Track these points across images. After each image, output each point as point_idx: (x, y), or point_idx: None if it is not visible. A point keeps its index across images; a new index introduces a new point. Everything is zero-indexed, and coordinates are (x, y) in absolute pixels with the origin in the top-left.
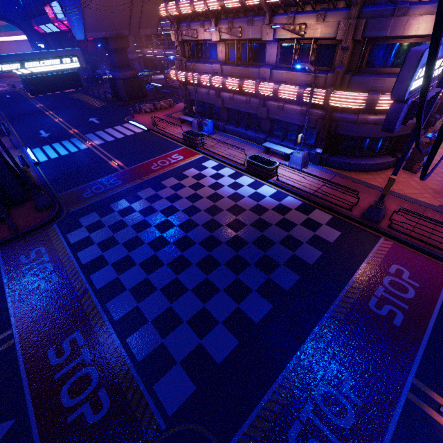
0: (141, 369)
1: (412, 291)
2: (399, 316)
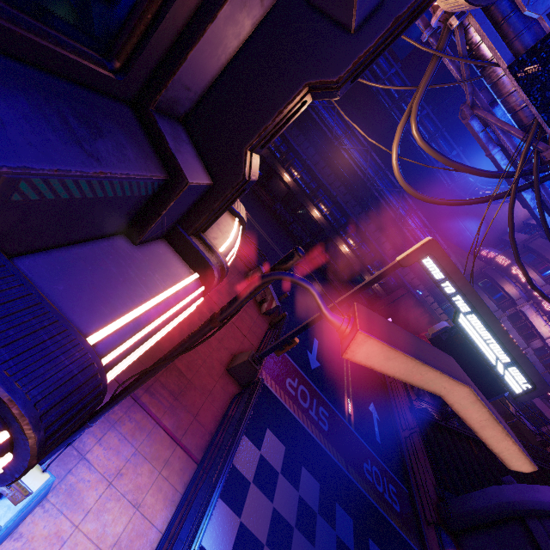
0: None
1: (303, 387)
2: (323, 410)
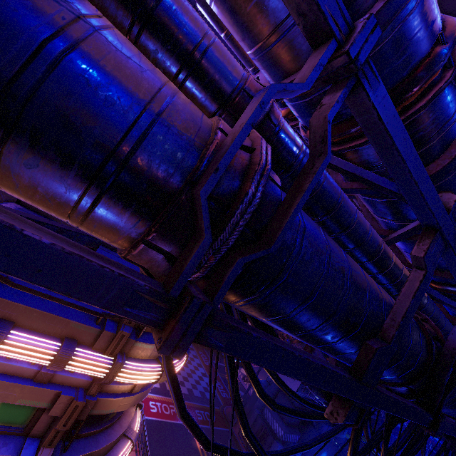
0: (194, 350)
1: None
2: None
